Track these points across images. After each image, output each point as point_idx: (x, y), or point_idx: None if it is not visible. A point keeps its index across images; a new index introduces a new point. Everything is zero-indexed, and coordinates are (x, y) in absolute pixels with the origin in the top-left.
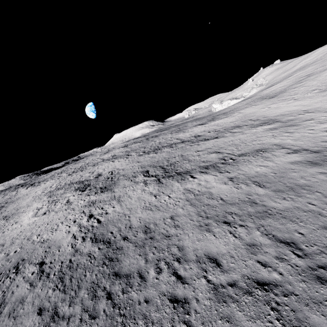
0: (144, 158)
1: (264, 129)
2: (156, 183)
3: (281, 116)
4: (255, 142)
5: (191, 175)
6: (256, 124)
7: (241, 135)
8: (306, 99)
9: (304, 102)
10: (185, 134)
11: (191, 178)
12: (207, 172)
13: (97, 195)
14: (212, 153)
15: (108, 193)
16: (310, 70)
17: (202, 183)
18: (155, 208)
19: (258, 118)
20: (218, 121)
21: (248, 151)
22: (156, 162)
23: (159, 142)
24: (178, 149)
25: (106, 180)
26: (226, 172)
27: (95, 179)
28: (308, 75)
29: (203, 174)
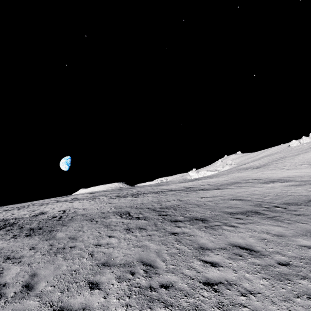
0: (120, 200)
1: (281, 184)
2: (151, 229)
3: (289, 178)
4: (289, 193)
5: (221, 222)
6: (264, 182)
7: (255, 187)
8: (303, 169)
9: (303, 171)
10: (170, 186)
11: (227, 226)
12: (252, 219)
13: (12, 241)
14: (229, 199)
15: (38, 239)
16: (279, 155)
17: (266, 237)
18: (176, 297)
19: (258, 178)
20: (206, 180)
21: (294, 200)
22: (140, 204)
23: (137, 190)
24: (169, 195)
25: (49, 219)
26: (298, 223)
27: (30, 217)
28: (282, 157)
29: (249, 223)
